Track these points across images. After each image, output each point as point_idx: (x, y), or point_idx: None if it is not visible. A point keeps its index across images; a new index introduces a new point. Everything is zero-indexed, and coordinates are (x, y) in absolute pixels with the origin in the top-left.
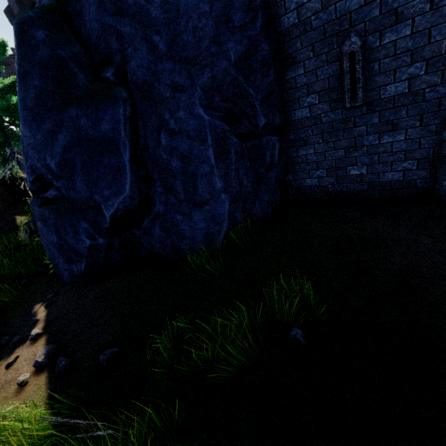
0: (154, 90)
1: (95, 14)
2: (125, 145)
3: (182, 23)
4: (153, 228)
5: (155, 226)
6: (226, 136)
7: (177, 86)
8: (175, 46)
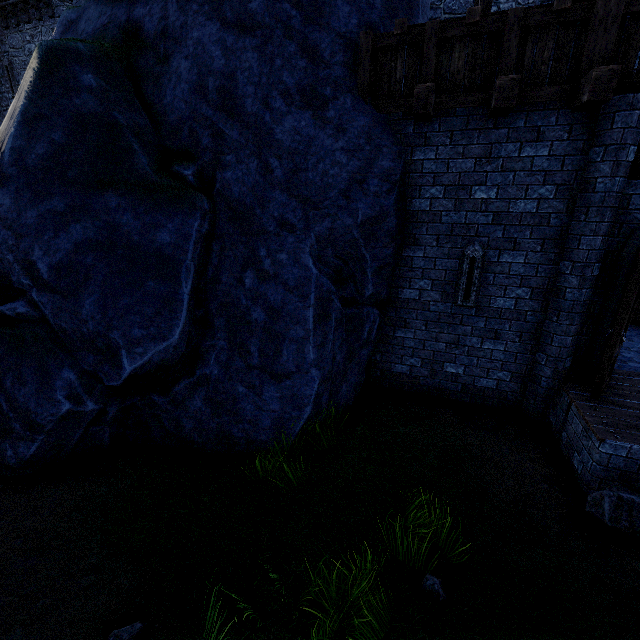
0: (253, 217)
1: (186, 93)
2: (188, 271)
3: (311, 161)
4: (191, 398)
5: (197, 395)
6: (331, 298)
7: (286, 223)
8: (296, 180)
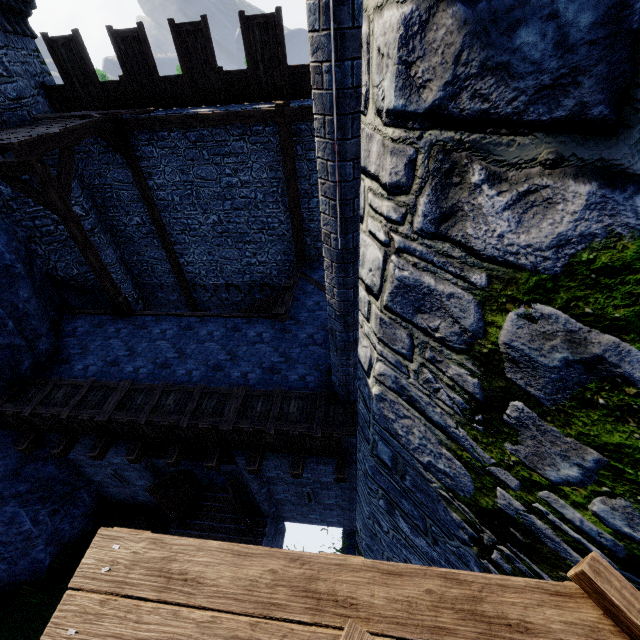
0: None
1: None
2: None
3: None
4: None
5: None
6: (39, 513)
7: None
8: None
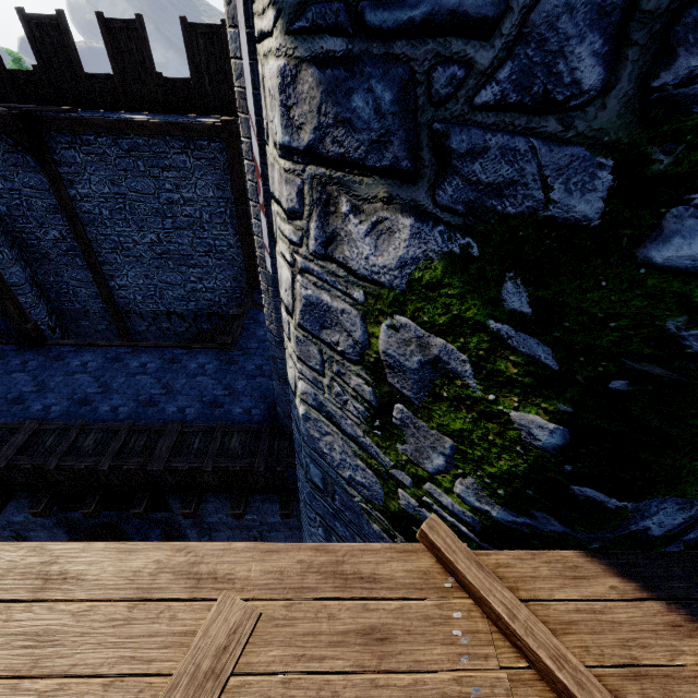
0: None
1: None
2: None
3: None
4: None
5: None
6: None
7: None
8: None
